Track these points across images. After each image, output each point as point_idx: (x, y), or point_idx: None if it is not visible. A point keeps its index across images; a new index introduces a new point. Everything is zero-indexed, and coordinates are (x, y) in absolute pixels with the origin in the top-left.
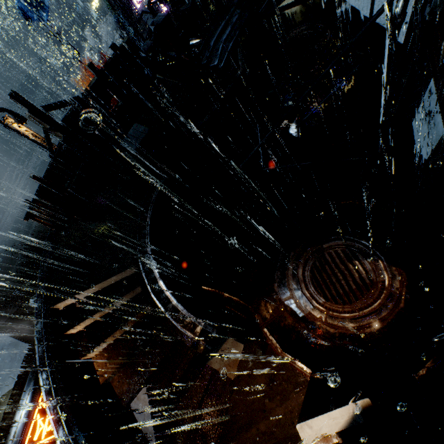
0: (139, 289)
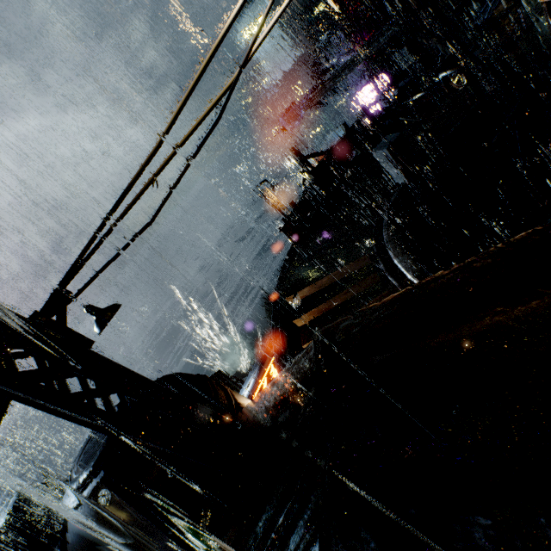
0: (368, 282)
